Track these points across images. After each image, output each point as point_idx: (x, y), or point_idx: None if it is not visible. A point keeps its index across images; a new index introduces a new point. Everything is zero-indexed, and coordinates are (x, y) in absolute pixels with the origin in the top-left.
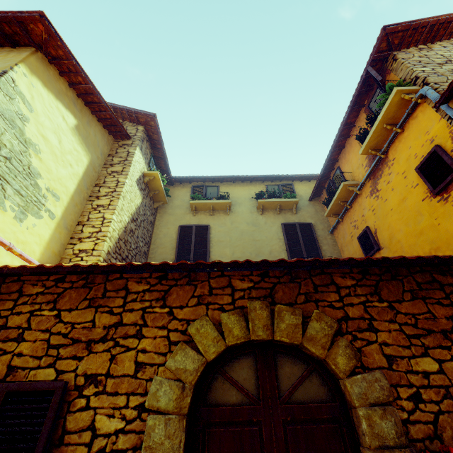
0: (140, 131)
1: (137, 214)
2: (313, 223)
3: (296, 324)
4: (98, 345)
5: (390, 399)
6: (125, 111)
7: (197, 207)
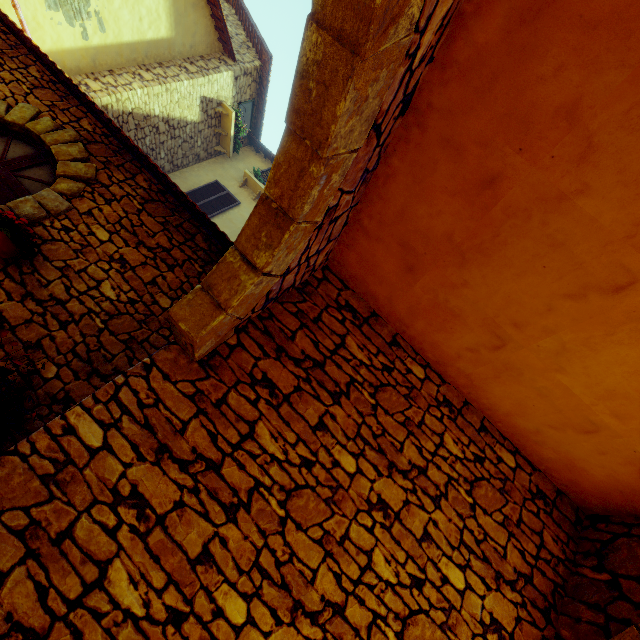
0: (253, 64)
1: (179, 125)
2: None
3: (72, 155)
4: None
5: (52, 211)
6: (257, 37)
7: (249, 181)
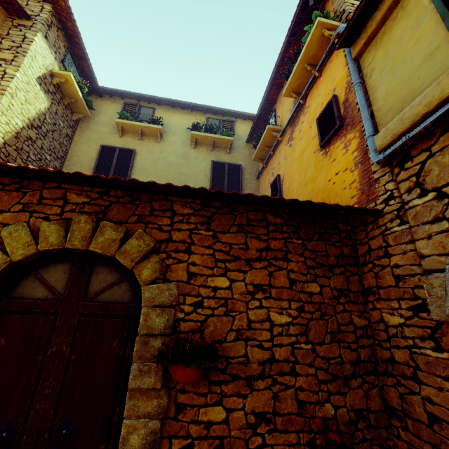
0: (46, 11)
1: (41, 121)
2: (243, 165)
3: (114, 239)
4: None
5: (173, 303)
6: None
7: (125, 127)
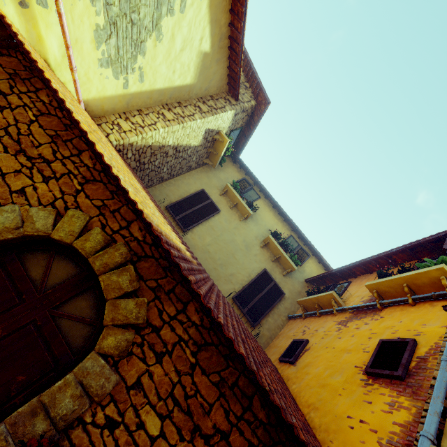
0: (250, 104)
1: (183, 149)
2: (286, 296)
3: (122, 288)
4: (23, 157)
5: (95, 398)
6: (256, 82)
7: (229, 192)
